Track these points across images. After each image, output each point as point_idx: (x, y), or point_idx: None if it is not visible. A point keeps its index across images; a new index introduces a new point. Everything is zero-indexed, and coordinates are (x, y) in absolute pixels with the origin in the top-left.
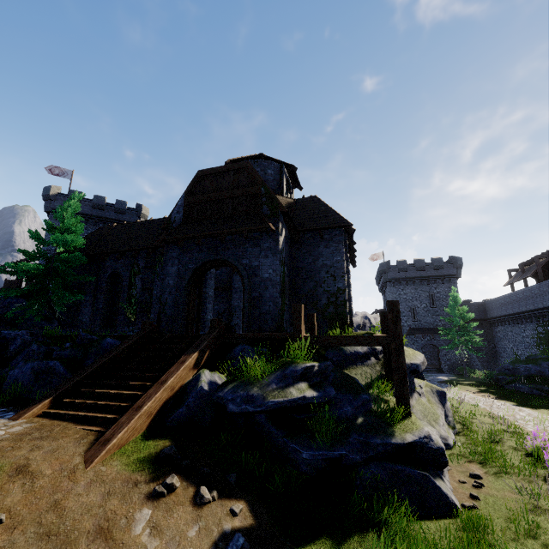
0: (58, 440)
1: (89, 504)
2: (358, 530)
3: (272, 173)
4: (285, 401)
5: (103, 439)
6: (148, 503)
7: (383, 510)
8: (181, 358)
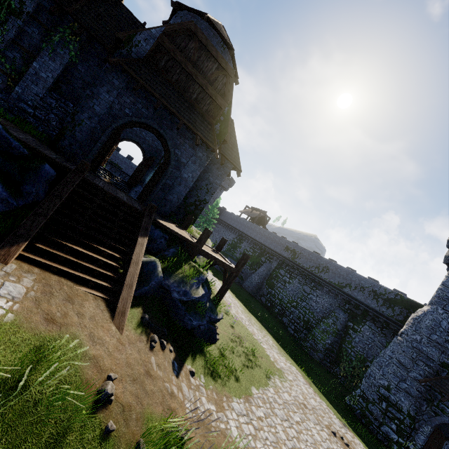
0: (84, 305)
1: (137, 359)
2: (197, 352)
3: None
4: (198, 298)
5: (119, 311)
6: (152, 353)
7: (201, 342)
8: (139, 239)
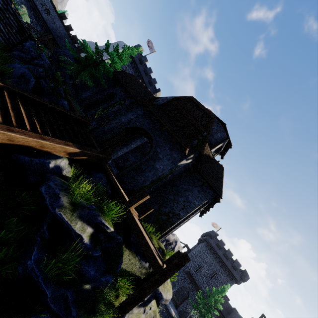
0: None
1: None
2: None
3: (219, 136)
4: (66, 223)
5: None
6: None
7: None
8: (70, 142)
